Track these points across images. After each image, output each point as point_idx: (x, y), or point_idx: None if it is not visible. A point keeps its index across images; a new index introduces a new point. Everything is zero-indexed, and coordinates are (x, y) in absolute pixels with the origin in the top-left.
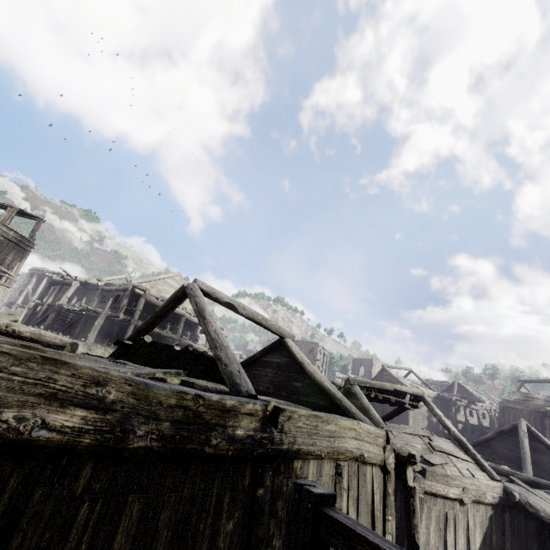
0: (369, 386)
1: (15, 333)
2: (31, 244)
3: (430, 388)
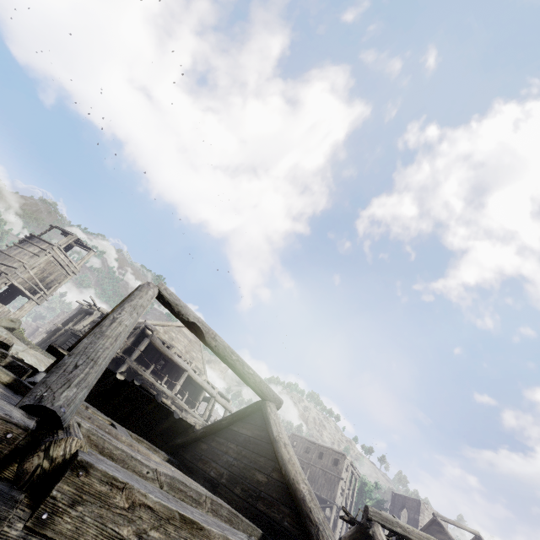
0: (401, 532)
1: None
2: (76, 270)
3: None
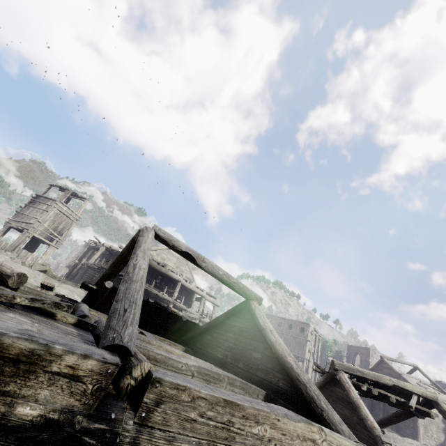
0: (360, 375)
1: None
2: (78, 217)
3: (444, 392)
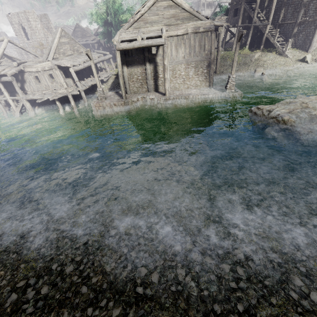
0: None
1: None
2: None
3: None
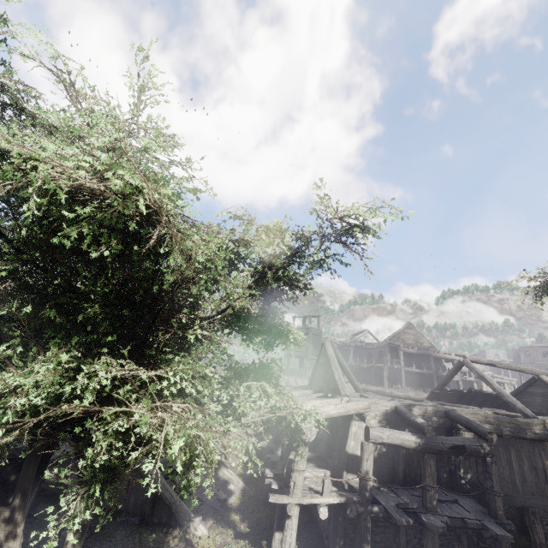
0: None
1: (397, 396)
2: (320, 332)
3: None
